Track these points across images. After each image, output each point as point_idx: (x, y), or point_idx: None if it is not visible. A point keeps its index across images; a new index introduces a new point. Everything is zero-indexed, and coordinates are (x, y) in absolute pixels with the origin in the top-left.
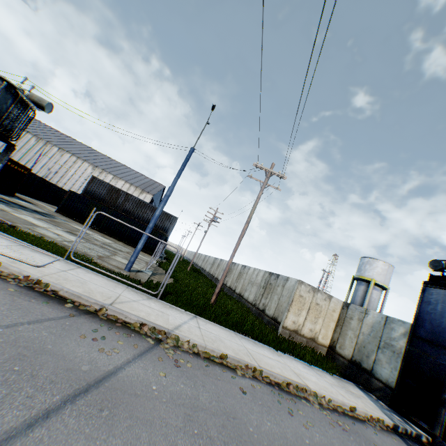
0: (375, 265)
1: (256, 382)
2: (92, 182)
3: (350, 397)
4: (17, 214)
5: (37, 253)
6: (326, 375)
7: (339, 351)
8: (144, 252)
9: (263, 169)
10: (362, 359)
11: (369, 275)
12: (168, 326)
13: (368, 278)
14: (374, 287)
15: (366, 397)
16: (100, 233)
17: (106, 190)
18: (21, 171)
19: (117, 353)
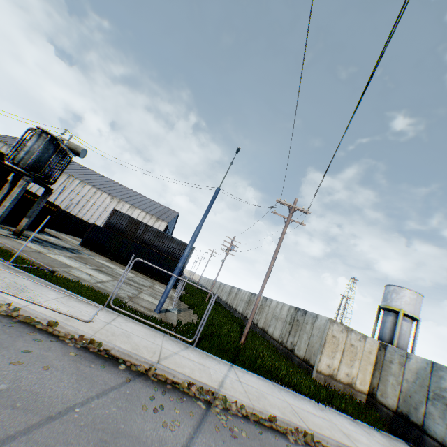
0: (402, 294)
1: None
2: (113, 215)
3: None
4: (52, 256)
5: (81, 303)
6: (374, 432)
7: (381, 399)
8: (163, 283)
9: (286, 205)
10: (410, 411)
11: (397, 305)
12: (213, 383)
13: (396, 308)
14: (403, 318)
15: None
16: (120, 266)
17: (127, 222)
18: (51, 209)
19: (179, 426)
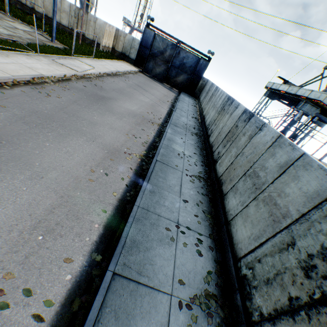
0: None
1: (130, 75)
2: None
3: (132, 68)
4: None
5: (75, 61)
6: (123, 63)
7: (117, 50)
8: None
9: None
10: (126, 53)
11: None
12: (116, 70)
13: None
14: None
15: (131, 65)
16: None
17: None
18: None
19: (129, 81)
